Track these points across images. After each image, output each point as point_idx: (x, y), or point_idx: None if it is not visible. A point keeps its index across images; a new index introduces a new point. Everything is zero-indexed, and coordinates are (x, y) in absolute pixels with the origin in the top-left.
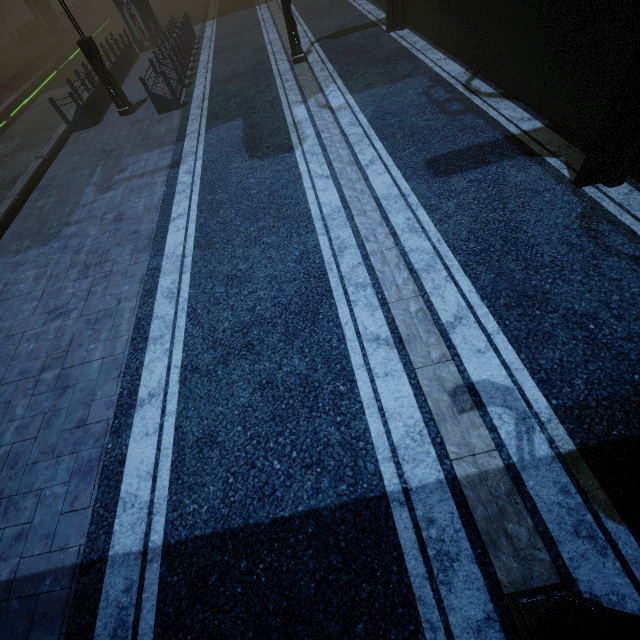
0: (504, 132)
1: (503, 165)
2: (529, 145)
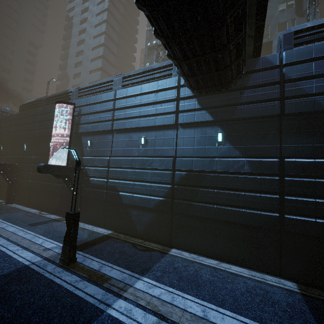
0: (52, 218)
1: (52, 223)
2: (59, 220)
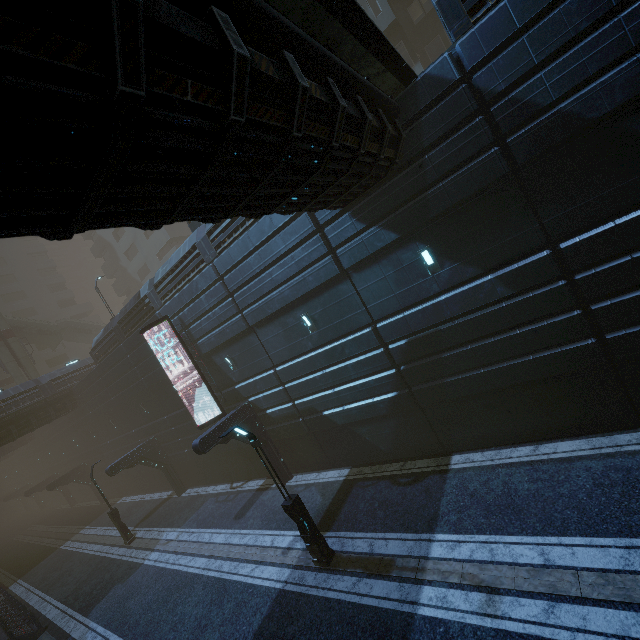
0: (255, 490)
1: (260, 498)
2: (264, 487)
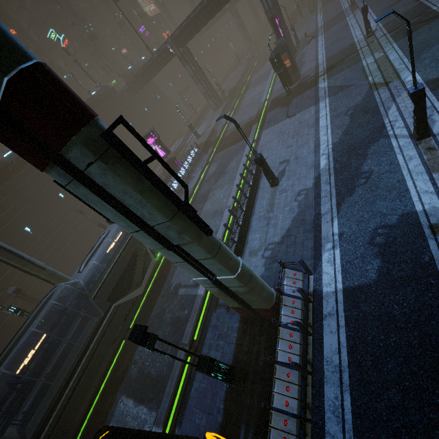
0: None
1: None
2: None
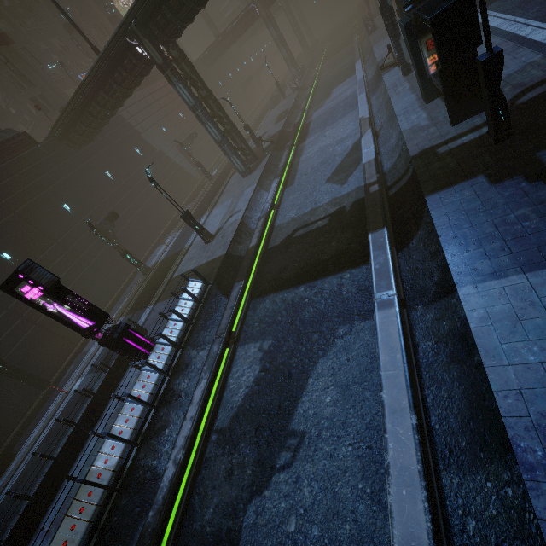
0: None
1: None
2: None
